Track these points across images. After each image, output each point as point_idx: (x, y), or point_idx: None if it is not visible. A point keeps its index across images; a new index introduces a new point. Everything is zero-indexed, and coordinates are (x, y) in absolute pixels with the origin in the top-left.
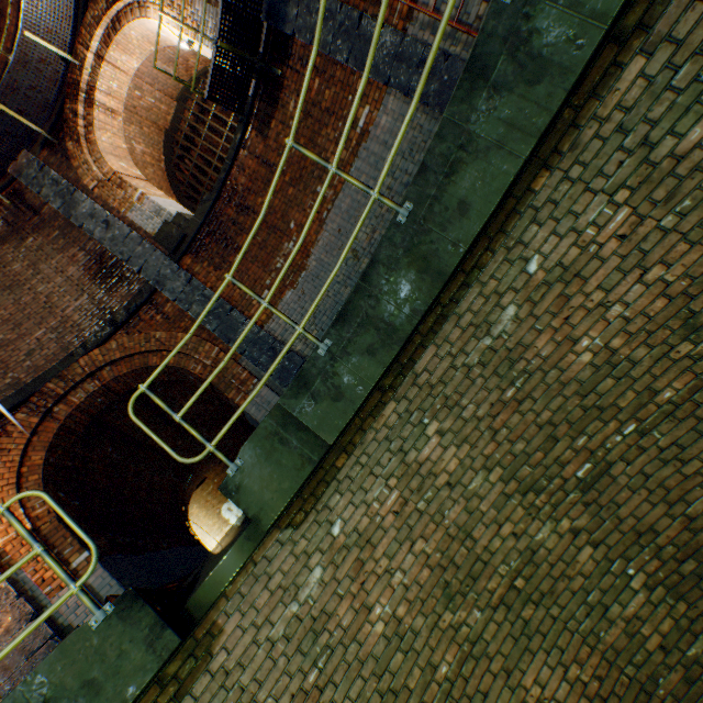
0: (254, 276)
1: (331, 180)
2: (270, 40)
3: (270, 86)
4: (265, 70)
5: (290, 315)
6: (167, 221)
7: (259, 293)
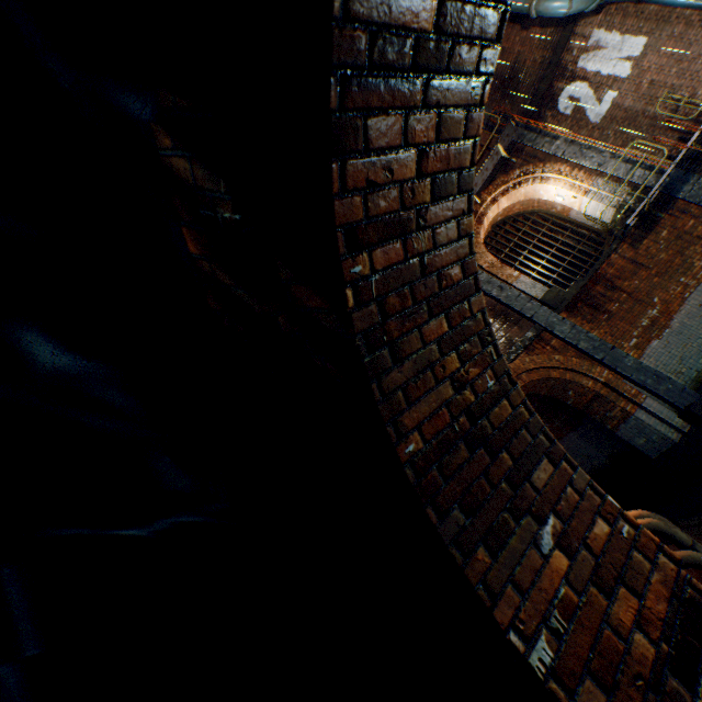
0: (621, 329)
1: (693, 275)
2: (654, 200)
3: (646, 222)
4: (644, 214)
5: (658, 356)
6: (550, 290)
7: (627, 340)
